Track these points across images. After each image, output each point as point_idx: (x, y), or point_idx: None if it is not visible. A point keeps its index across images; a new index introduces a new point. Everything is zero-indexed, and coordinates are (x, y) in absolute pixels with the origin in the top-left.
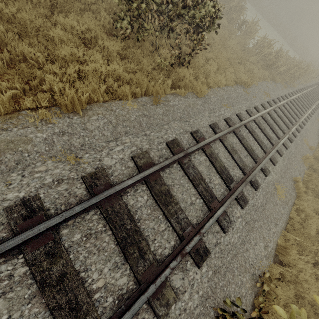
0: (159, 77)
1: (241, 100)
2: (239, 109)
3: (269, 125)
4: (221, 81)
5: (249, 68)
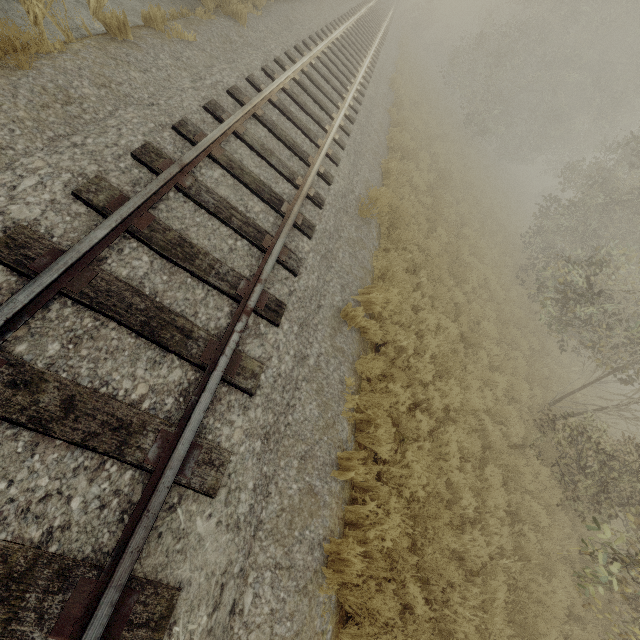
0: None
1: None
2: None
3: None
4: None
5: None
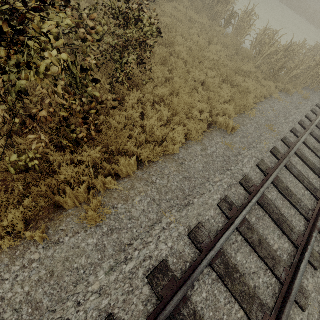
0: (0, 201)
1: (214, 172)
2: (200, 211)
3: (273, 219)
4: (177, 139)
5: (242, 85)
